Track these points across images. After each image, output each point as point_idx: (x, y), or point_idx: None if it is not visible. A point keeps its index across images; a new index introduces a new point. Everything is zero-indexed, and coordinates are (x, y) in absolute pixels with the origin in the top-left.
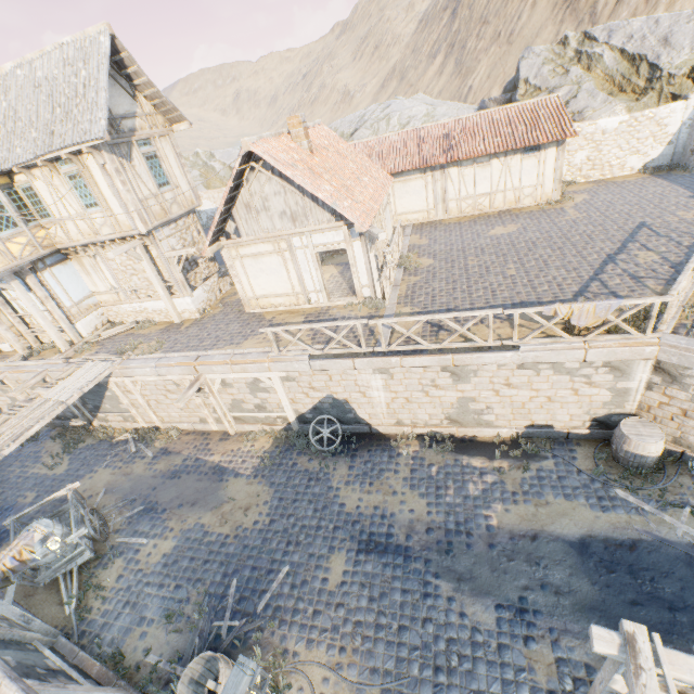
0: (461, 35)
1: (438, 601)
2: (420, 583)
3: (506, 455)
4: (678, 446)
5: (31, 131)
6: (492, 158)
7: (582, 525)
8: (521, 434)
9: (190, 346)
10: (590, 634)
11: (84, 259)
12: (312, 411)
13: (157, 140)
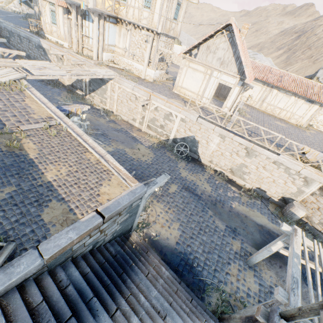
0: (296, 47)
1: (206, 214)
2: (202, 207)
3: (244, 192)
4: (306, 219)
5: None
6: (293, 96)
7: (263, 222)
8: (253, 189)
9: (148, 88)
10: (281, 225)
11: (122, 29)
12: (181, 139)
13: None
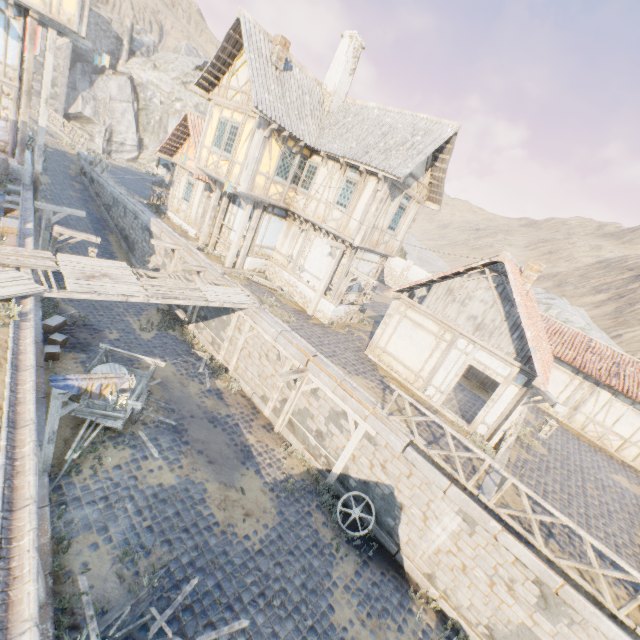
0: (634, 295)
1: None
2: None
3: None
4: None
5: (353, 142)
6: None
7: None
8: None
9: (311, 340)
10: None
11: (294, 226)
12: (360, 482)
13: (413, 202)
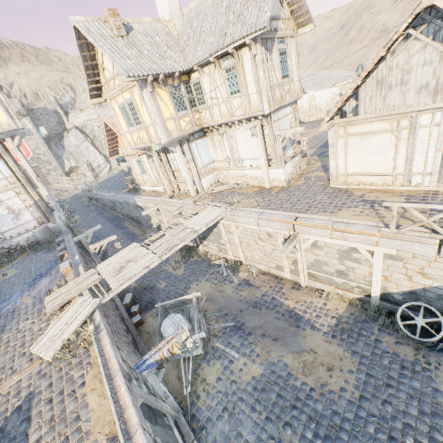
0: None
1: None
2: None
3: None
4: None
5: (210, 38)
6: None
7: None
8: None
9: (283, 207)
10: None
11: (214, 136)
12: (405, 294)
13: (288, 40)
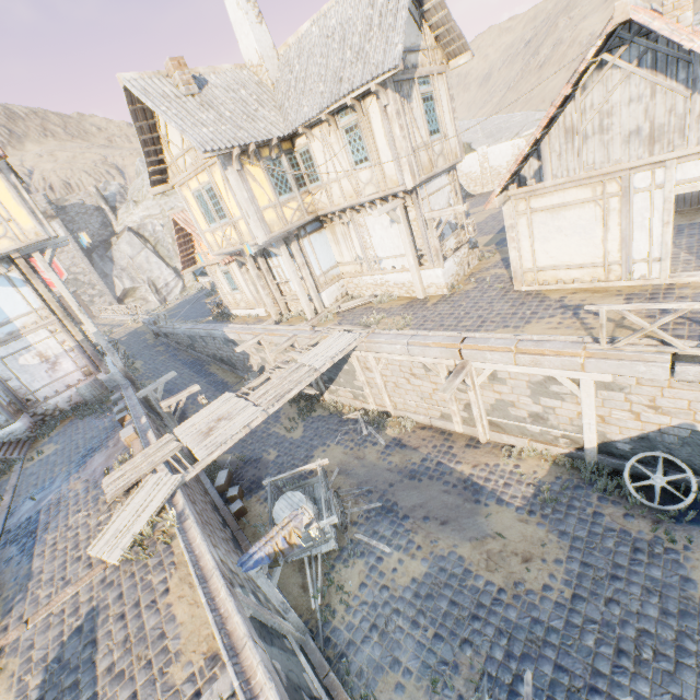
0: None
1: None
2: None
3: None
4: None
5: (319, 86)
6: None
7: None
8: None
9: (445, 325)
10: None
11: (336, 227)
12: (634, 441)
13: (434, 79)
